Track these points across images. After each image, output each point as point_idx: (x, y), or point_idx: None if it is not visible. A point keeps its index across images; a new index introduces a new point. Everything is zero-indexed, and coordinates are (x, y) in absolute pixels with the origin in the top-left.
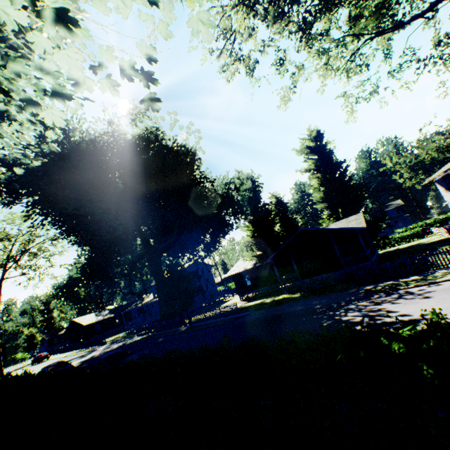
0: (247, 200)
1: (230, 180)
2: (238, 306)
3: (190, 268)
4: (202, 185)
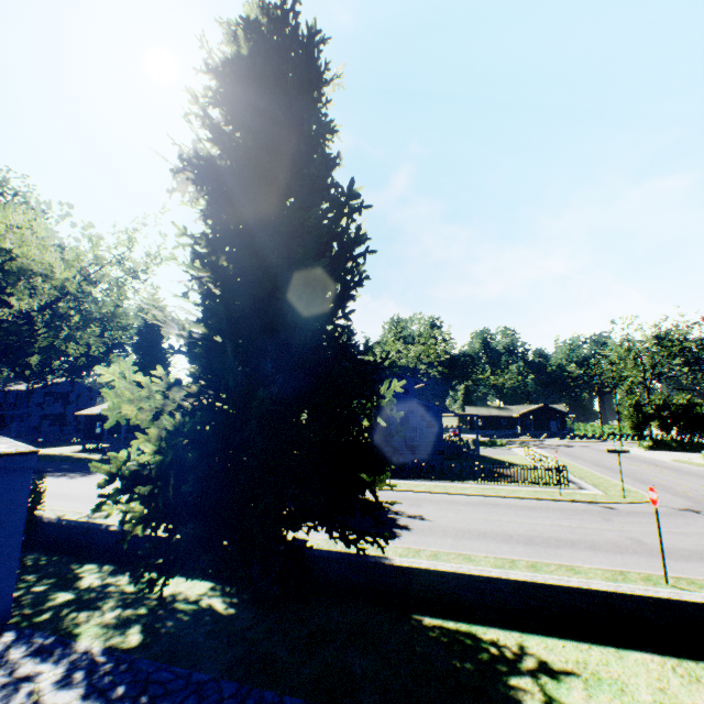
0: (132, 337)
1: (113, 309)
2: (55, 453)
3: (58, 387)
4: (55, 306)
